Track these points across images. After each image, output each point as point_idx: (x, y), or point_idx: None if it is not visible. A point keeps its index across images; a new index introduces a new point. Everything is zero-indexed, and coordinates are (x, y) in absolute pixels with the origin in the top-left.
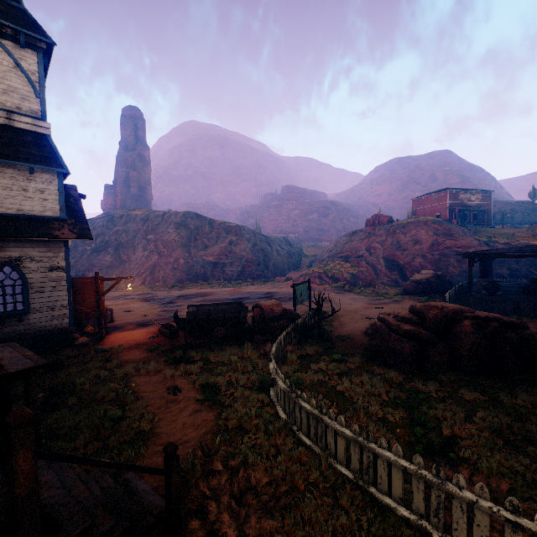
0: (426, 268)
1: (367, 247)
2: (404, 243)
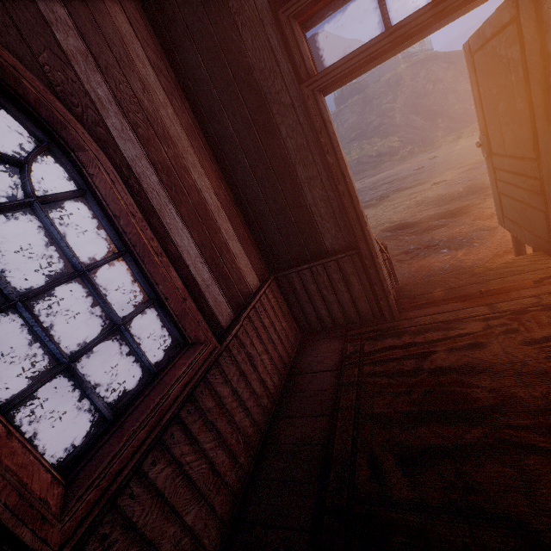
0: (467, 101)
1: (378, 113)
2: (422, 89)
